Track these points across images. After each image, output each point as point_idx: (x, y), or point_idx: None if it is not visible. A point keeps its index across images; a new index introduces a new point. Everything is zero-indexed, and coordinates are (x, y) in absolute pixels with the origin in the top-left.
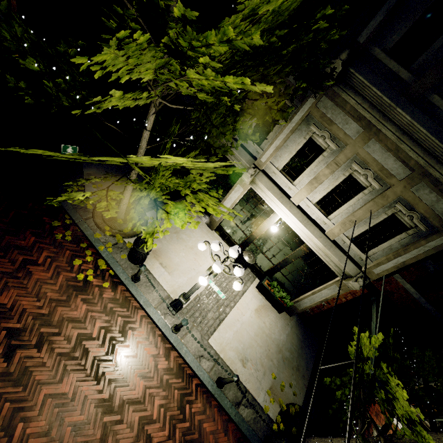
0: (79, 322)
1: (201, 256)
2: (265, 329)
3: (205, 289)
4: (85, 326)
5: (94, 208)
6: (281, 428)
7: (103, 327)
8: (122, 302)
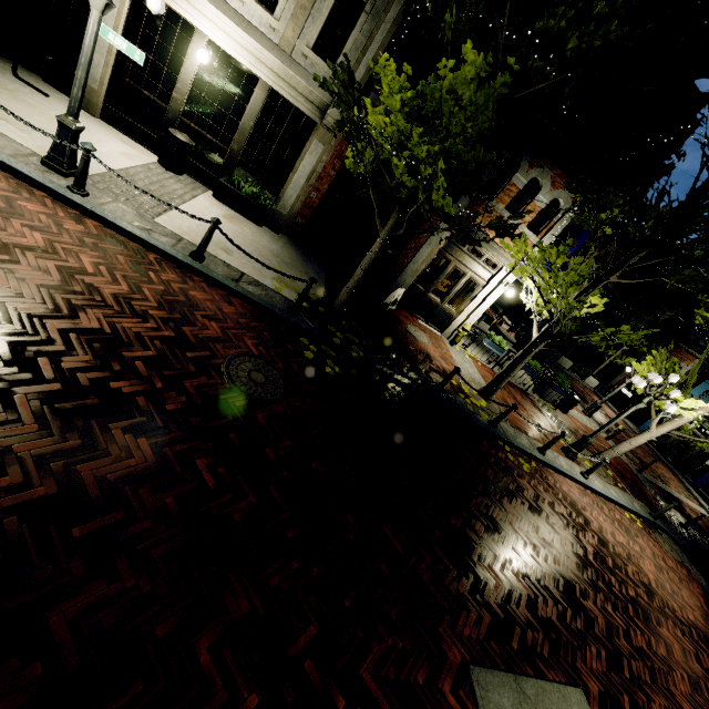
0: None
1: (88, 136)
2: (246, 235)
3: (117, 172)
4: None
5: None
6: (305, 305)
7: None
8: None
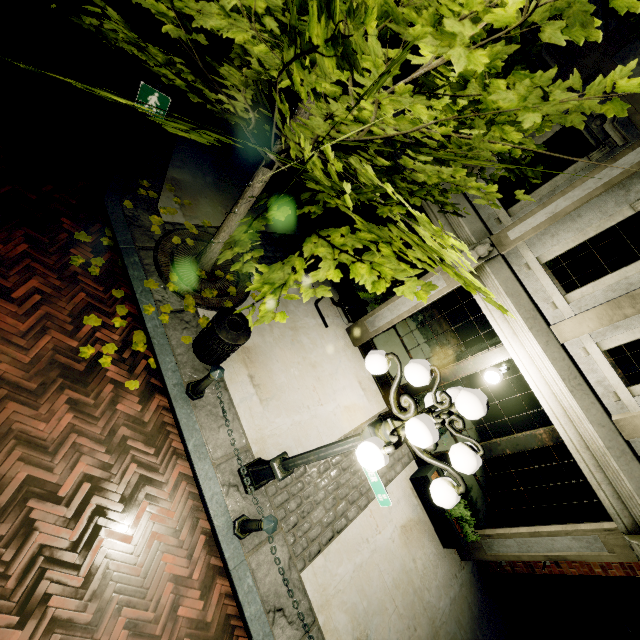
0: (42, 451)
1: (327, 386)
2: (414, 575)
3: None
4: (51, 463)
5: (163, 235)
6: None
7: (90, 478)
8: (152, 431)
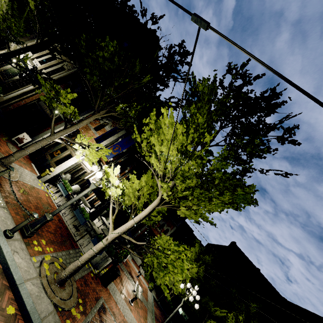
0: None
1: None
2: None
3: None
4: None
5: None
6: None
7: None
8: None
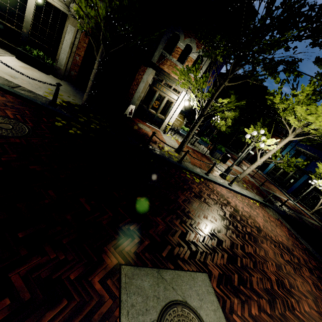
0: None
1: None
2: (35, 75)
3: None
4: None
5: None
6: (64, 104)
7: None
8: None
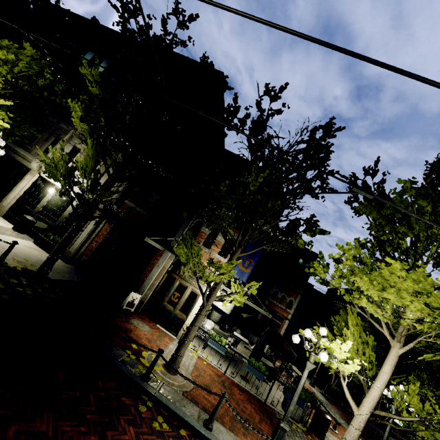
0: None
1: None
2: (31, 252)
3: None
4: None
5: None
6: (18, 269)
7: None
8: None
